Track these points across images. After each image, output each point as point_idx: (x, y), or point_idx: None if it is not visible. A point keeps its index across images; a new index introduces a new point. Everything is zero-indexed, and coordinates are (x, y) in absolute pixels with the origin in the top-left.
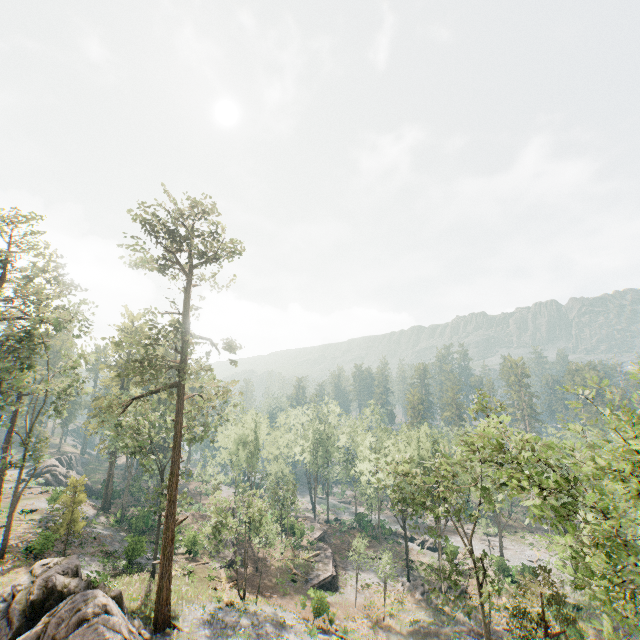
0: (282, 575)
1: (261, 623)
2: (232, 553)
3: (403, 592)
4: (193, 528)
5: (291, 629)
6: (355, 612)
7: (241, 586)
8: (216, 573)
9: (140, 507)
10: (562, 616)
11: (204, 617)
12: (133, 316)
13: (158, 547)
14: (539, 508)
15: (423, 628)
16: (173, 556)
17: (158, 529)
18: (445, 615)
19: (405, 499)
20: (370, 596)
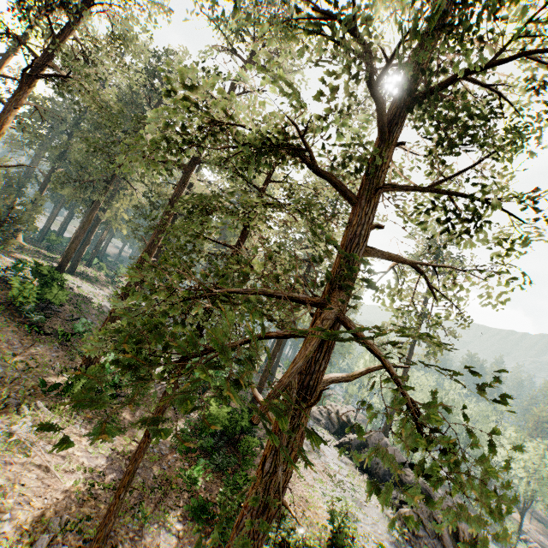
0: None
1: None
2: None
3: None
4: None
5: None
6: None
7: None
8: None
9: None
10: None
11: None
12: None
13: None
14: None
15: None
16: None
17: (357, 413)
18: None
19: None
20: None
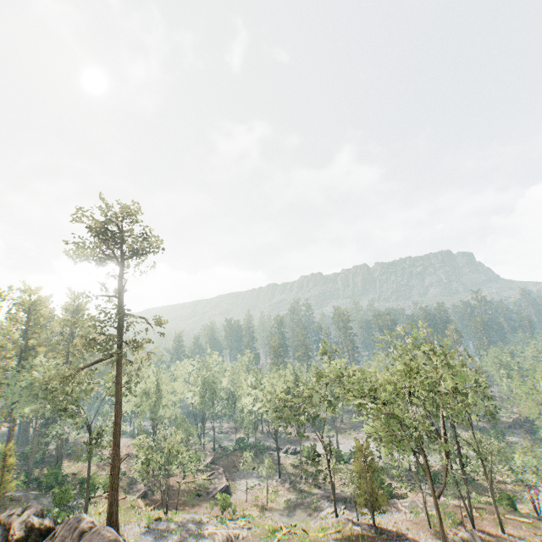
0: (188, 494)
1: (185, 524)
2: (144, 486)
3: (277, 485)
4: (102, 475)
5: (208, 523)
6: (247, 505)
7: (158, 508)
8: (135, 503)
9: (39, 468)
10: (371, 467)
11: (142, 530)
12: (31, 290)
13: (80, 493)
14: (359, 405)
15: (293, 503)
16: (92, 499)
17: (88, 475)
18: (306, 493)
19: (283, 416)
20: (255, 493)
